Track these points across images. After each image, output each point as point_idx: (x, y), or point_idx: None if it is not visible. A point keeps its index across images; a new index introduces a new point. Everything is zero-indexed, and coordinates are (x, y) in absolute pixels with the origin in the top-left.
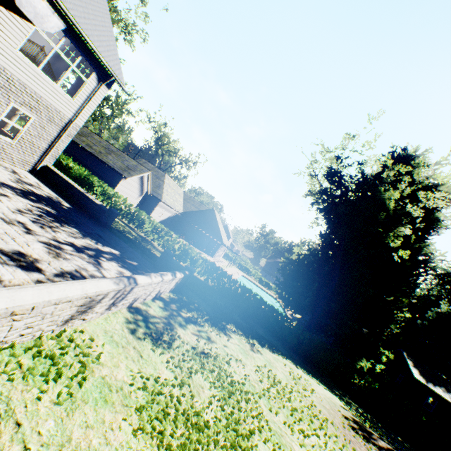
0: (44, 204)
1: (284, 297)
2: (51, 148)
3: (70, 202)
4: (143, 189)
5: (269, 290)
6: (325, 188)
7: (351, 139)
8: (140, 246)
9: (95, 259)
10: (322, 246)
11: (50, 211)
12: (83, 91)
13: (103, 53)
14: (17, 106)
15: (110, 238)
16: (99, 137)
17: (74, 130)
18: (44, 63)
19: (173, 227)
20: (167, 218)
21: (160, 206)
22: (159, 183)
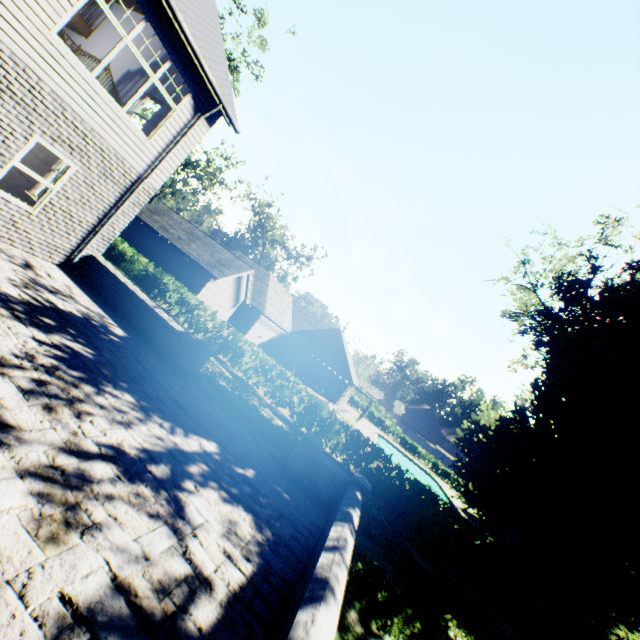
0: (71, 335)
1: (471, 493)
2: (101, 224)
3: (125, 325)
4: (239, 297)
5: (417, 459)
6: (550, 307)
7: (620, 225)
8: (243, 406)
9: (169, 495)
10: (538, 406)
11: (79, 353)
12: (167, 127)
13: (208, 61)
14: (46, 143)
15: (197, 405)
16: (179, 216)
17: (145, 195)
18: (103, 66)
19: (275, 353)
20: (268, 340)
21: (260, 321)
22: (261, 287)
